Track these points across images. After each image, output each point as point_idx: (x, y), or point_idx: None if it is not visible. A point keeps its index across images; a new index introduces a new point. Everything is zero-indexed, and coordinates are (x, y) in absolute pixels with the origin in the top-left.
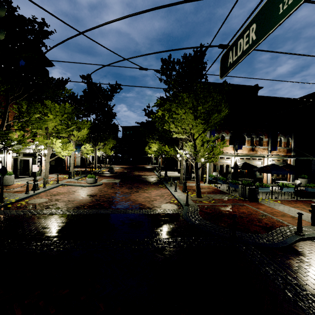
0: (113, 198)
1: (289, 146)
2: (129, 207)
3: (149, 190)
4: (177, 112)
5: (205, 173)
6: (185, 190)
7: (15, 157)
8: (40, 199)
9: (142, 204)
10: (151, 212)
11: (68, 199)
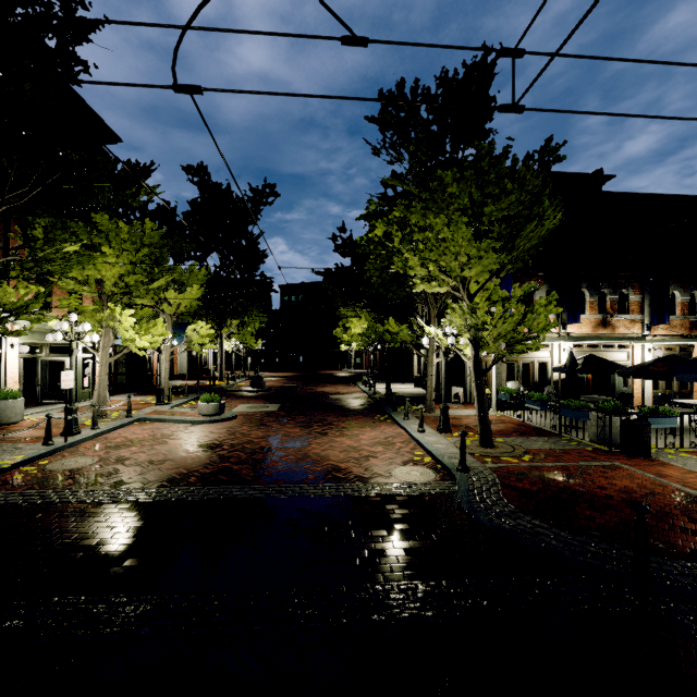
0: (266, 453)
1: (696, 313)
2: (307, 477)
3: (353, 429)
4: (428, 222)
5: (488, 383)
6: (446, 427)
7: (31, 356)
8: (77, 459)
9: (341, 470)
10: (369, 491)
11: (149, 458)
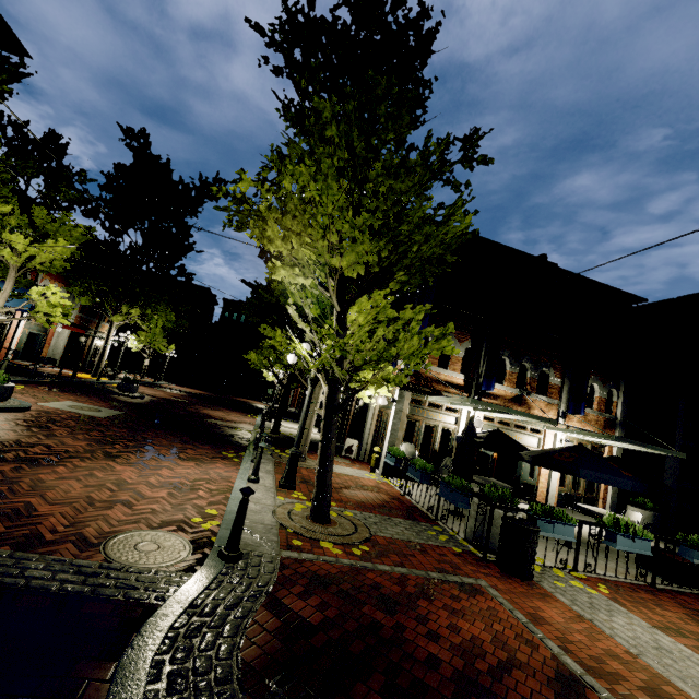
0: None
1: (611, 411)
2: None
3: (169, 459)
4: (290, 169)
5: (383, 441)
6: (290, 482)
7: None
8: None
9: (25, 516)
10: None
11: None
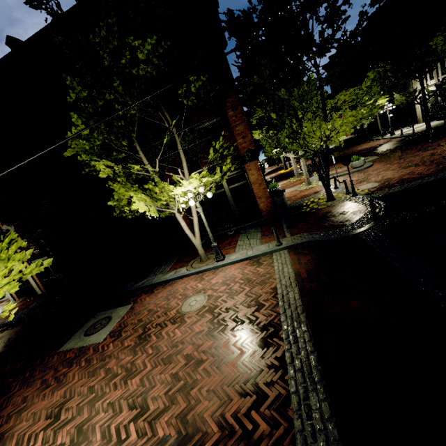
0: None
1: None
2: None
3: None
4: None
5: None
6: None
7: None
8: (365, 185)
9: None
10: None
11: (397, 175)
